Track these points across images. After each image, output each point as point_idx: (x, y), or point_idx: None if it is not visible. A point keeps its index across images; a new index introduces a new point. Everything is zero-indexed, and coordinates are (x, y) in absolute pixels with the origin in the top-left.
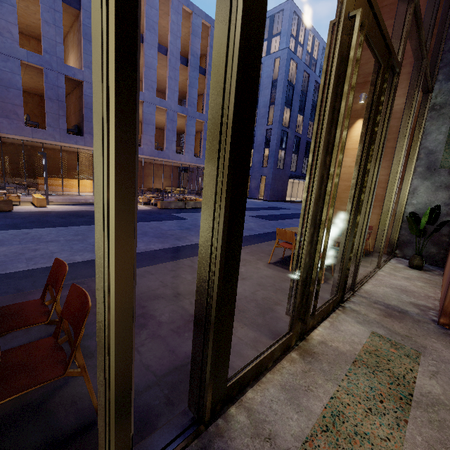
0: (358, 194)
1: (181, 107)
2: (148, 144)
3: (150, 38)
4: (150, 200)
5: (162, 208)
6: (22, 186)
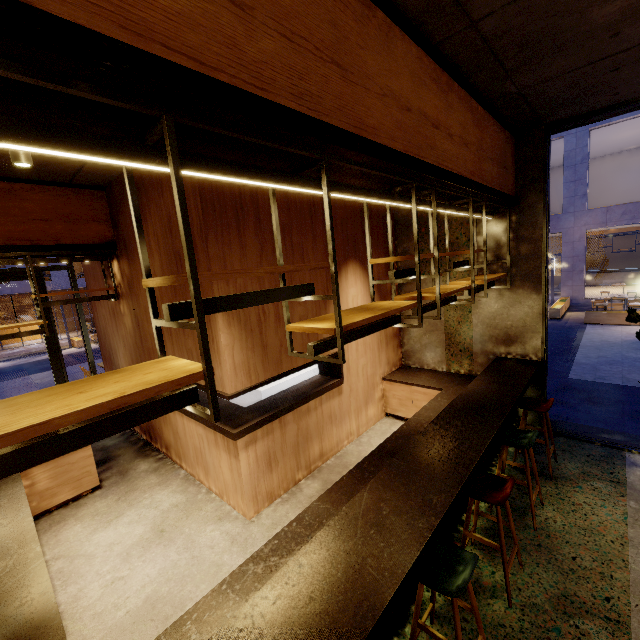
0: (48, 349)
1: None
2: None
3: None
4: None
5: None
6: None
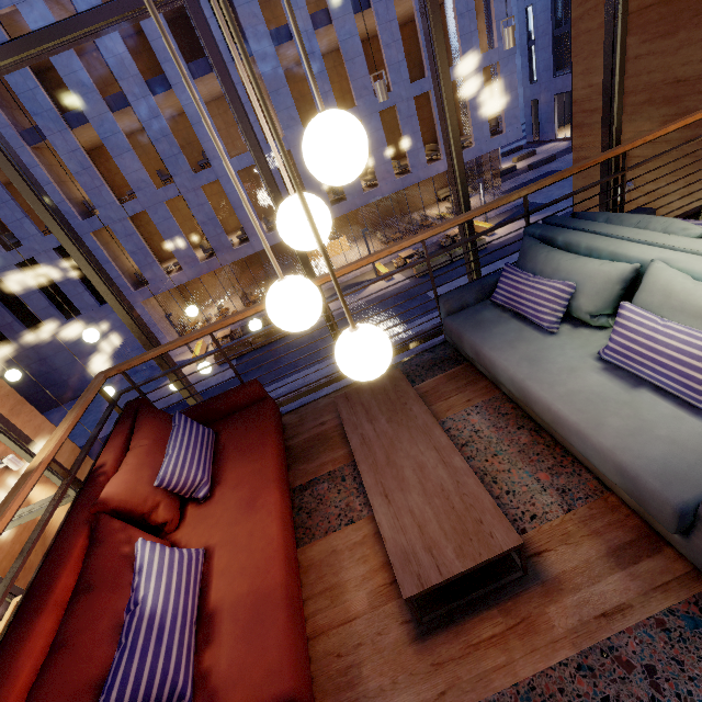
0: None
1: (417, 82)
2: (385, 177)
3: (338, 5)
4: (408, 258)
5: (420, 275)
6: (287, 267)
